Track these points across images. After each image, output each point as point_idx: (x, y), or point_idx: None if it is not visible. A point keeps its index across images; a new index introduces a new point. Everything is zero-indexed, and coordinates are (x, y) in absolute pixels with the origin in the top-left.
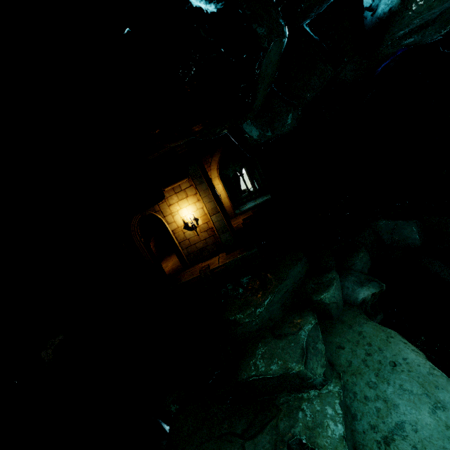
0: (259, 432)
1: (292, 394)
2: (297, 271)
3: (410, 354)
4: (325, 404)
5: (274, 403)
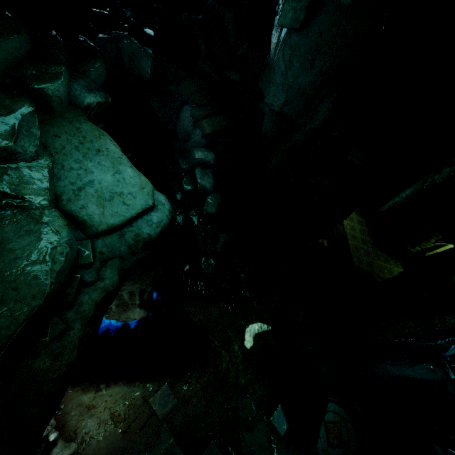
0: None
1: None
2: (13, 45)
3: (112, 147)
4: (34, 171)
5: None
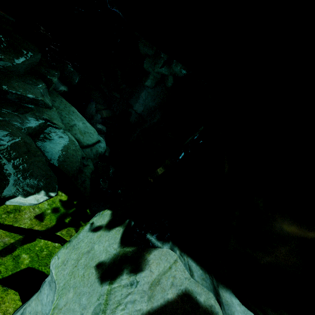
0: (25, 113)
1: (38, 107)
2: (38, 57)
3: (77, 112)
4: (53, 114)
5: (29, 107)
